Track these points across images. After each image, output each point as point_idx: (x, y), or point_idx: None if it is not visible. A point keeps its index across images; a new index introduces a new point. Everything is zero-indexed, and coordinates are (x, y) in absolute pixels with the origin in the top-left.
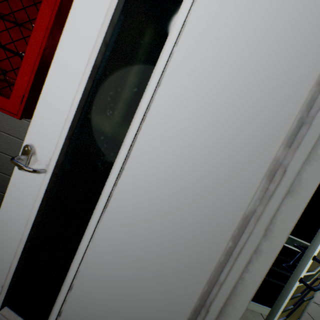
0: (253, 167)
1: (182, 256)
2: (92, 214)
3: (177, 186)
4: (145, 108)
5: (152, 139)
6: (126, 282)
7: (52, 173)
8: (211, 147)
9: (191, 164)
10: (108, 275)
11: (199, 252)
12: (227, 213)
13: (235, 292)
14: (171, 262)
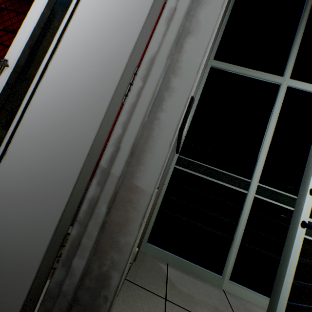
0: (143, 5)
1: (91, 90)
2: (32, 84)
3: (91, 41)
4: (74, 4)
5: (78, 21)
6: (47, 131)
7: (13, 69)
8: (115, 7)
9: (101, 24)
10: (35, 130)
11: (104, 81)
12: (125, 42)
13: (153, 135)
14: (83, 99)
